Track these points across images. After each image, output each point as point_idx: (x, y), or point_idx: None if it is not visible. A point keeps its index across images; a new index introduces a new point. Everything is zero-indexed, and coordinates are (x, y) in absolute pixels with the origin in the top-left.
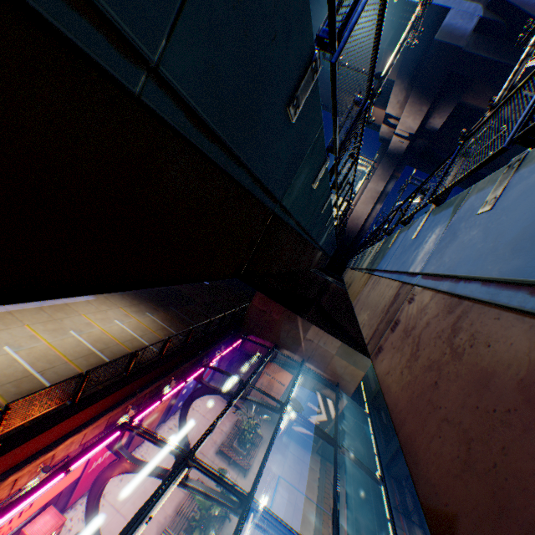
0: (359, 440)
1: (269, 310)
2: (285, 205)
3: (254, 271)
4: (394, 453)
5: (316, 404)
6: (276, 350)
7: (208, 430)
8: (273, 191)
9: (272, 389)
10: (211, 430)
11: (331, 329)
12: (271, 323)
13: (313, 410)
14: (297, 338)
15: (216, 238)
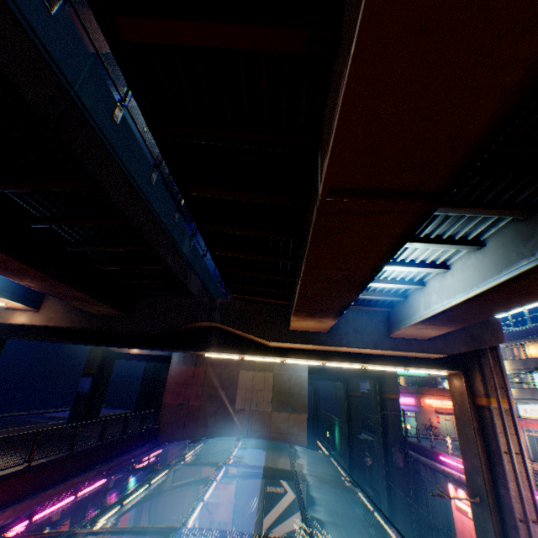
0: (356, 528)
1: (187, 399)
2: (83, 100)
3: (73, 149)
4: (389, 507)
5: (276, 482)
6: (207, 438)
7: (110, 505)
8: (59, 64)
9: (221, 497)
10: (116, 504)
11: (238, 349)
12: (193, 413)
13: (277, 493)
14: (227, 416)
15: (5, 41)
